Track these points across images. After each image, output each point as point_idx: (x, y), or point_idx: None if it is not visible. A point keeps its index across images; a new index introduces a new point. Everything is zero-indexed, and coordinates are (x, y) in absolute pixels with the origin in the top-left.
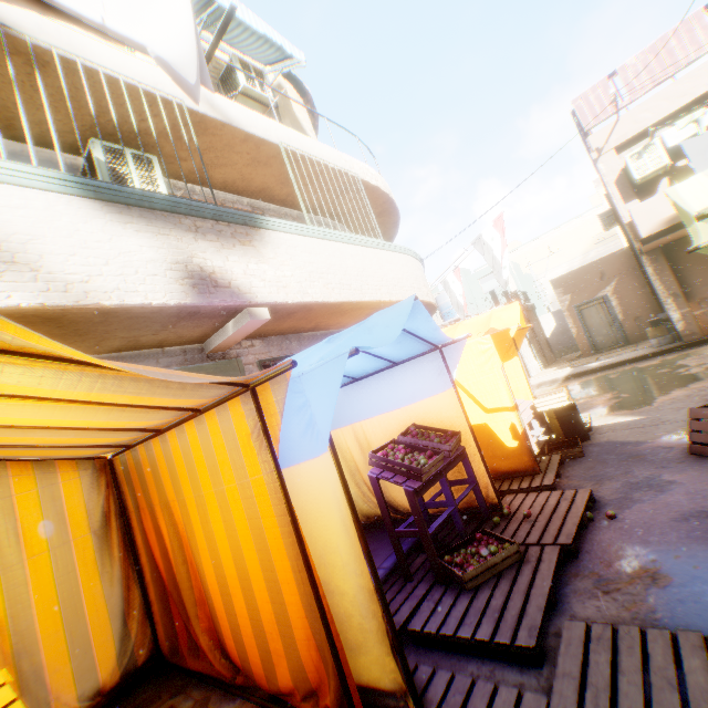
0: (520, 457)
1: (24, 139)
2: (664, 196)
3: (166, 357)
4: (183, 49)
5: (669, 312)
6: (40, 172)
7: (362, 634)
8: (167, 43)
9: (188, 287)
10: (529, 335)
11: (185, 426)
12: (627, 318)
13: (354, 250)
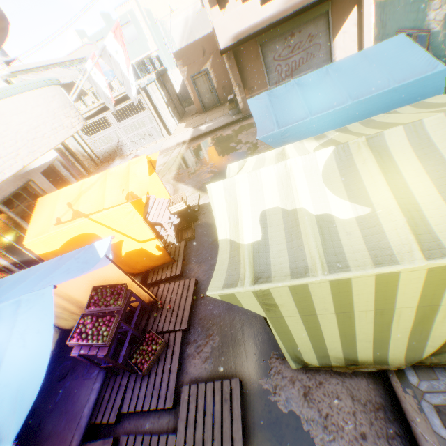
0: (165, 257)
1: None
2: (232, 16)
3: None
4: None
5: (237, 97)
6: None
7: None
8: None
9: None
10: (166, 99)
11: None
12: (220, 87)
13: None
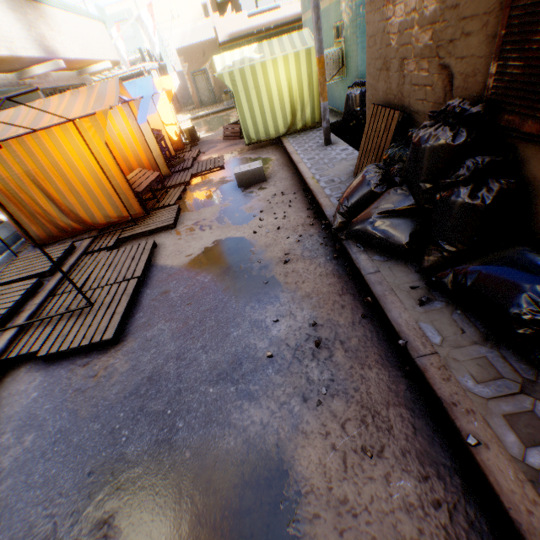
0: (179, 144)
1: None
2: (228, 21)
3: (3, 81)
4: None
5: None
6: None
7: (158, 165)
8: None
9: (40, 48)
10: None
11: None
12: (217, 87)
13: (80, 21)
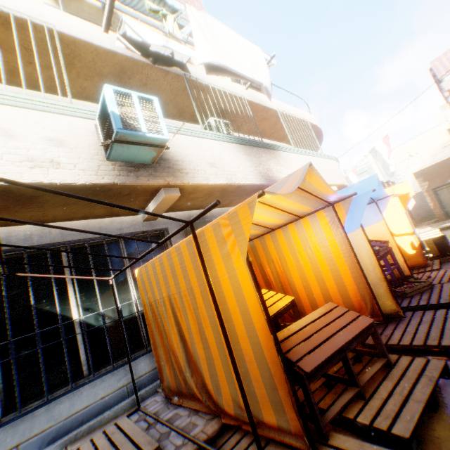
0: (415, 259)
1: (182, 120)
2: None
3: None
4: (268, 80)
5: None
6: (218, 134)
7: (375, 295)
8: (265, 79)
9: (261, 177)
10: None
11: (287, 226)
12: None
13: (312, 159)
